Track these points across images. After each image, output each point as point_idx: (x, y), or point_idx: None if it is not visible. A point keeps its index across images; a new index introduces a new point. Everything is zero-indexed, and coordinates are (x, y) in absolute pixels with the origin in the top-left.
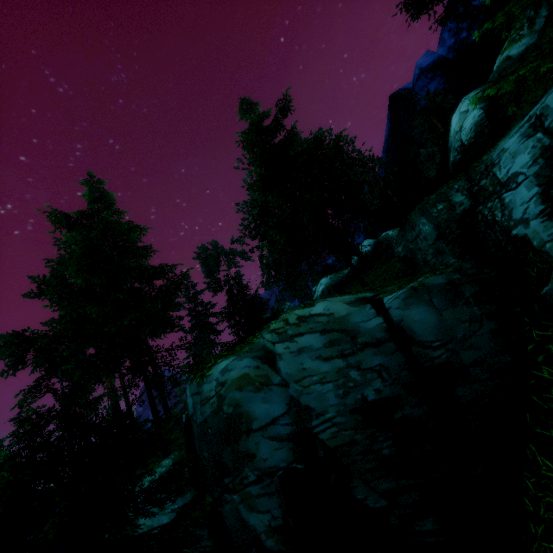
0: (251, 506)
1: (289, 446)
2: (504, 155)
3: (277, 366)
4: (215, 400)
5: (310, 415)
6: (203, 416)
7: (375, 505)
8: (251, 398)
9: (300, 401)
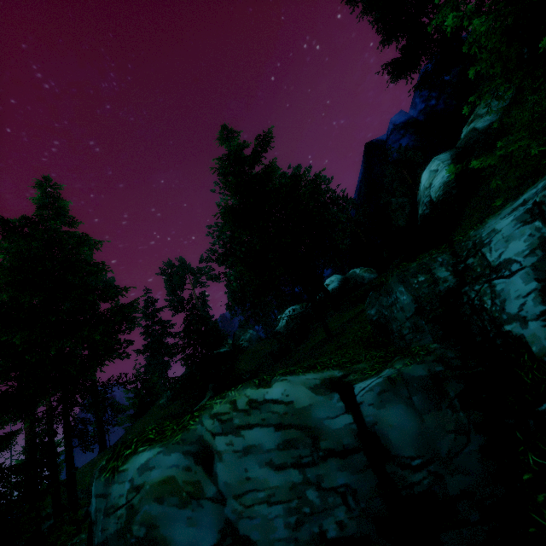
0: None
1: None
2: (495, 236)
3: (214, 470)
4: (124, 513)
5: None
6: (104, 535)
7: None
8: (172, 517)
9: (238, 528)
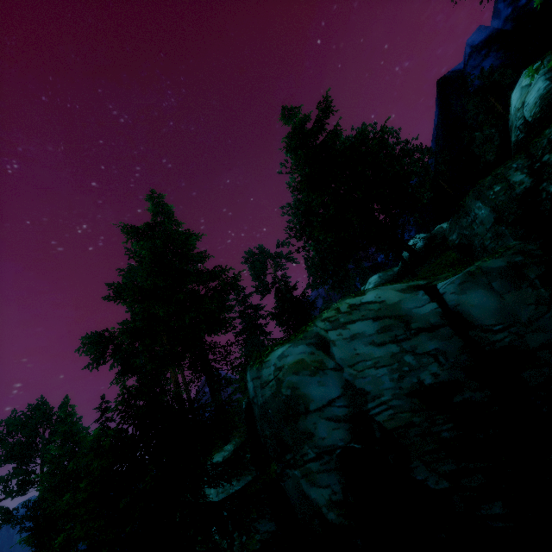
0: (311, 481)
1: (346, 427)
2: None
3: (331, 352)
4: (274, 383)
5: (365, 397)
6: (263, 398)
7: (436, 486)
8: (307, 382)
9: (355, 384)
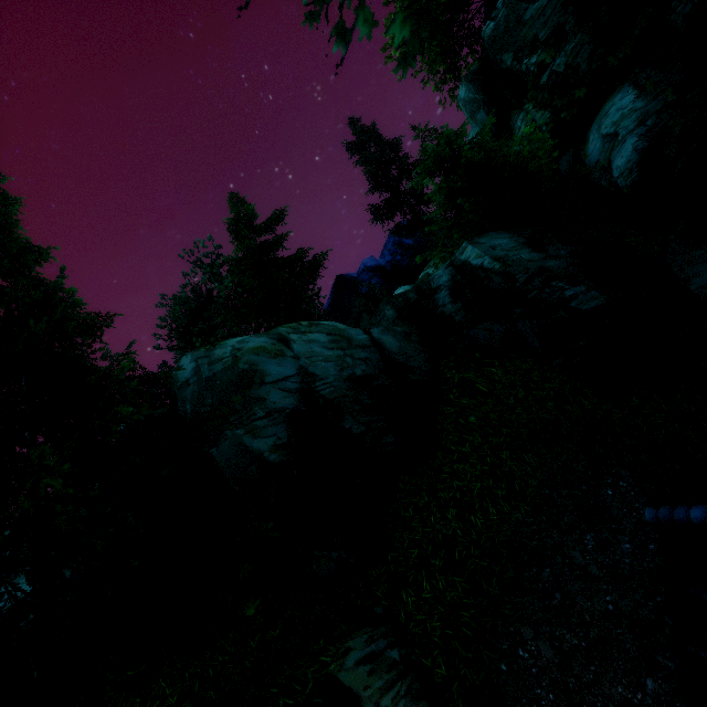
0: (256, 435)
1: (296, 396)
2: (436, 277)
3: (291, 346)
4: (230, 359)
5: (315, 378)
6: (212, 372)
7: (357, 431)
8: (266, 361)
9: (308, 369)
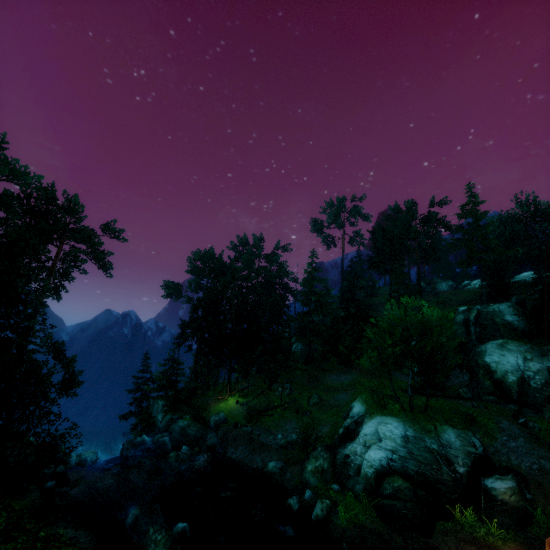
0: None
1: None
2: None
3: None
4: None
5: None
6: None
7: None
8: None
9: None
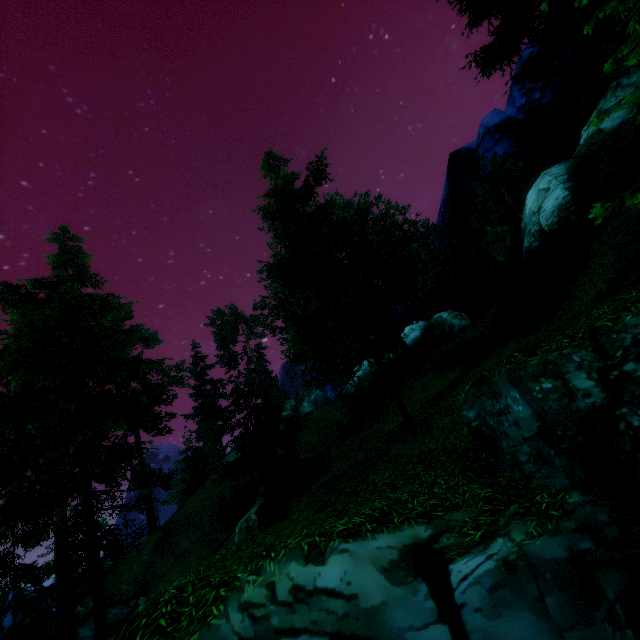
0: None
1: None
2: None
3: None
4: None
5: None
6: None
7: None
8: None
9: None
